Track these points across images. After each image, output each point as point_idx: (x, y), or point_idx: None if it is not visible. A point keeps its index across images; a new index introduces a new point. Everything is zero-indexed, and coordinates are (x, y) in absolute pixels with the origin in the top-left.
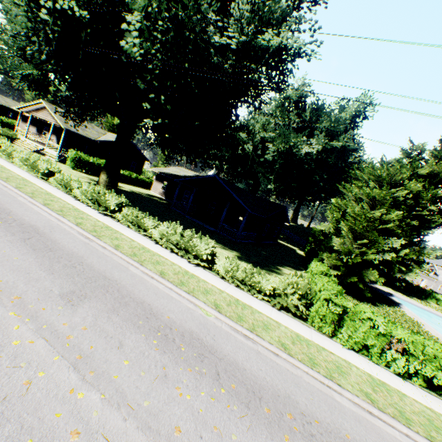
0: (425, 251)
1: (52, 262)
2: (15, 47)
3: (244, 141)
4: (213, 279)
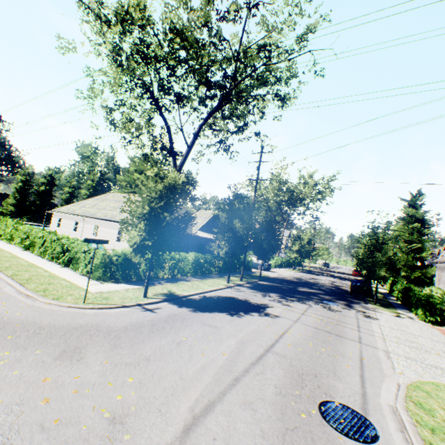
0: None
1: None
2: None
3: None
4: None
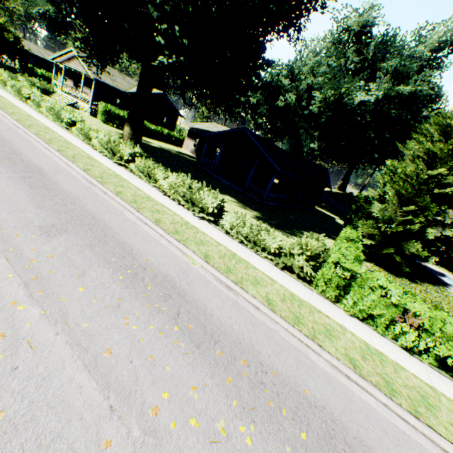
0: None
1: (44, 199)
2: None
3: (286, 89)
4: (215, 233)
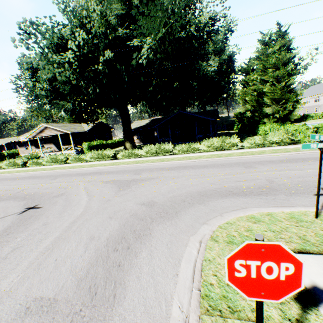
0: (297, 93)
1: (218, 167)
2: (44, 96)
3: None
4: (251, 150)
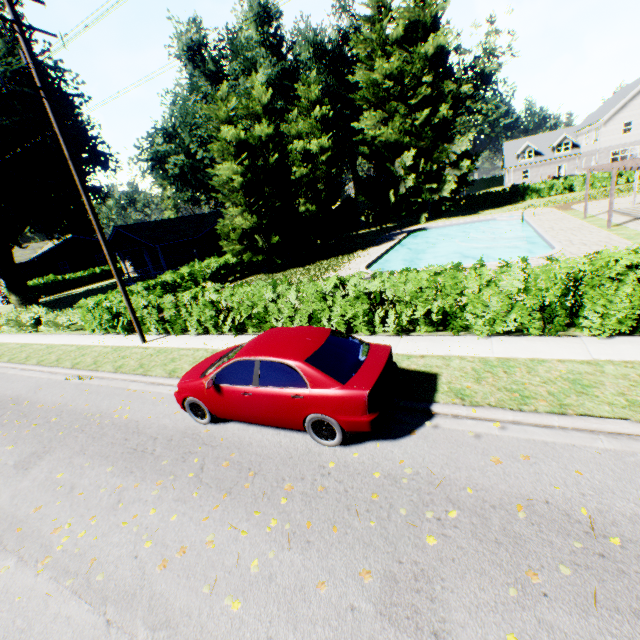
0: (456, 144)
1: None
2: None
3: (170, 154)
4: (29, 338)
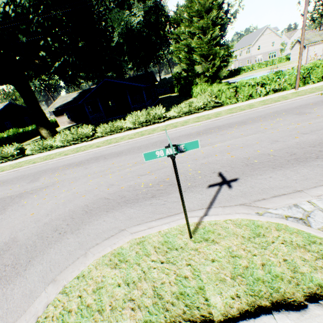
0: (229, 46)
1: (133, 152)
2: None
3: None
4: (178, 120)
